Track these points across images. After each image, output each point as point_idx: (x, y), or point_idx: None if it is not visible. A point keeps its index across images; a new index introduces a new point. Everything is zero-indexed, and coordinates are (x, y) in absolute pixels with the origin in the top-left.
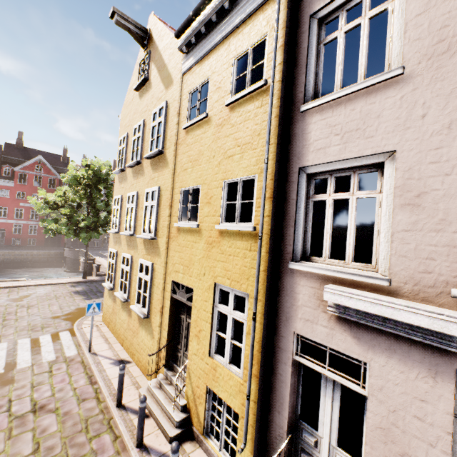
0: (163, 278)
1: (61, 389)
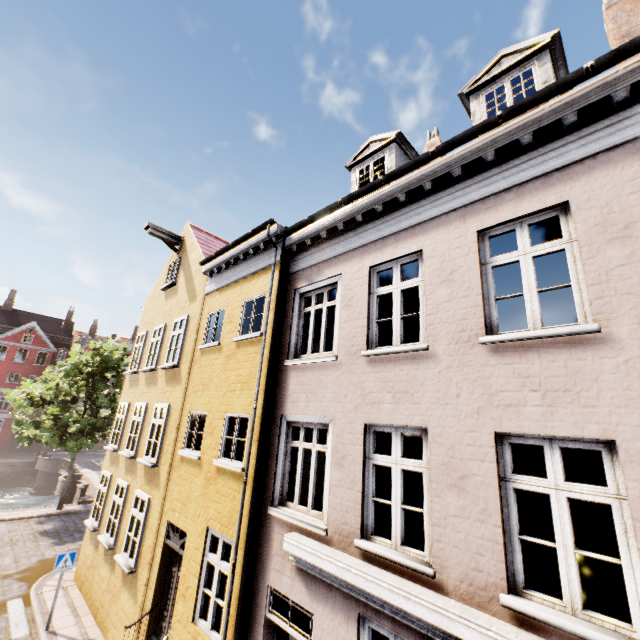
0: (159, 518)
1: None
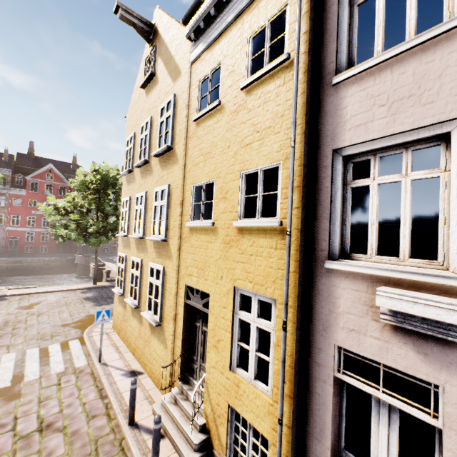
0: (176, 283)
1: (69, 404)
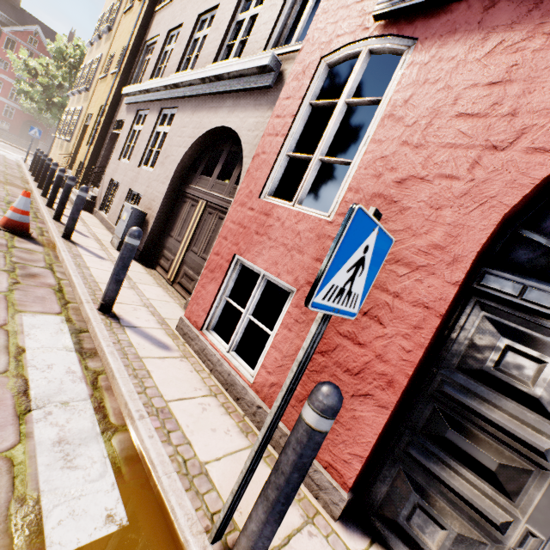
0: (85, 115)
1: None
